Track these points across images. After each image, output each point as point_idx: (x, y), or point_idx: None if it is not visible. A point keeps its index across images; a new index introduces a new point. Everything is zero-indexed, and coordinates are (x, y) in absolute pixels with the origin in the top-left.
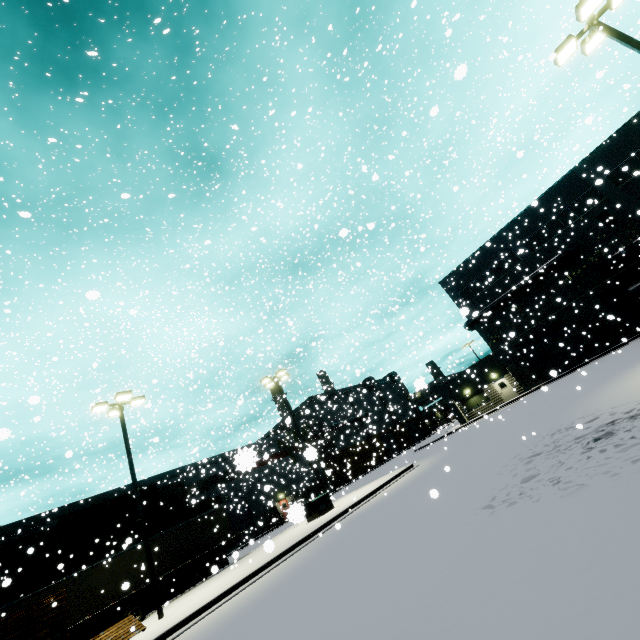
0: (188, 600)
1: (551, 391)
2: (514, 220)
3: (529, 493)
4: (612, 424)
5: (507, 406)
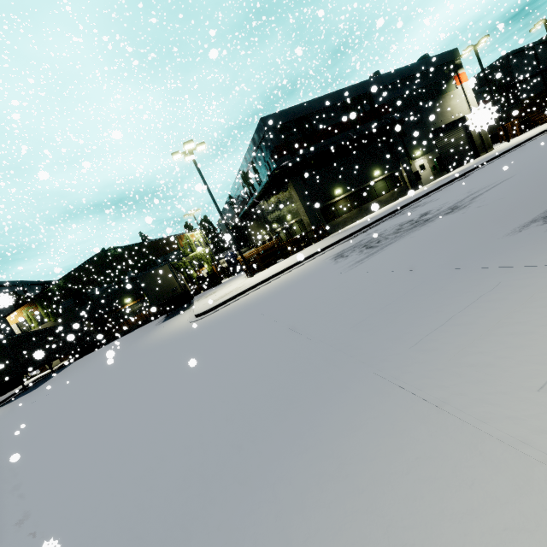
0: None
1: None
2: None
3: None
4: None
5: None
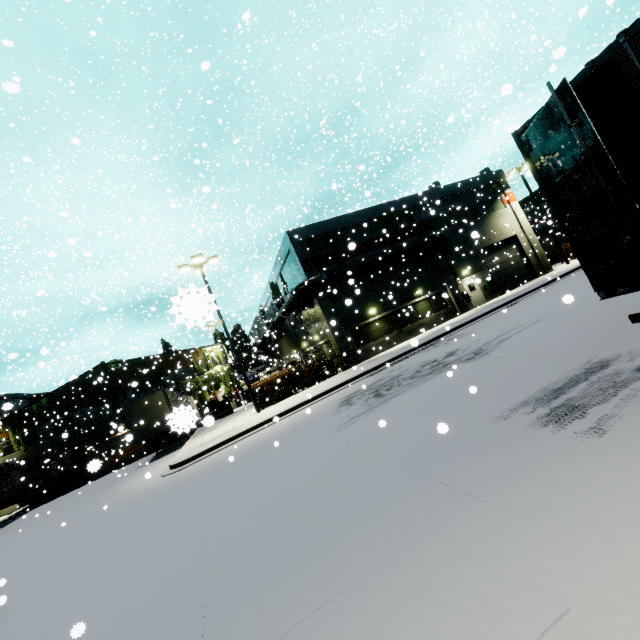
0: None
1: None
2: None
3: None
4: None
5: None
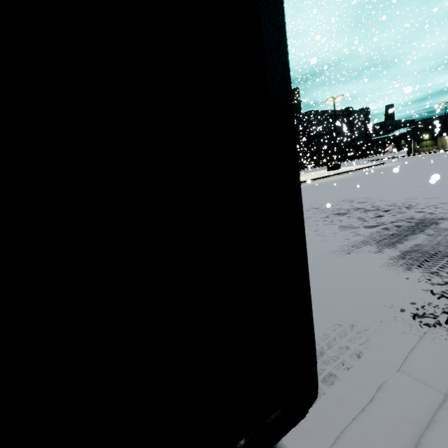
0: None
1: None
2: None
3: None
4: None
5: (447, 151)
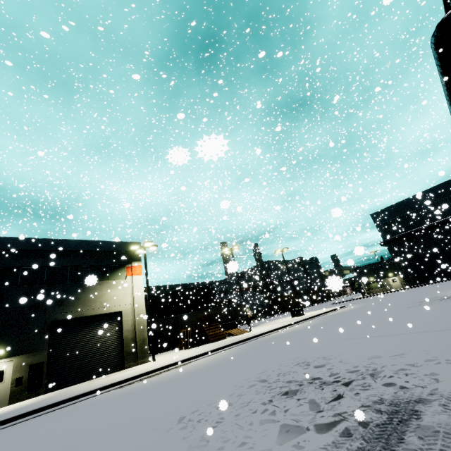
0: (256, 329)
1: (425, 288)
2: (428, 189)
3: (422, 305)
4: (450, 296)
5: (395, 292)
